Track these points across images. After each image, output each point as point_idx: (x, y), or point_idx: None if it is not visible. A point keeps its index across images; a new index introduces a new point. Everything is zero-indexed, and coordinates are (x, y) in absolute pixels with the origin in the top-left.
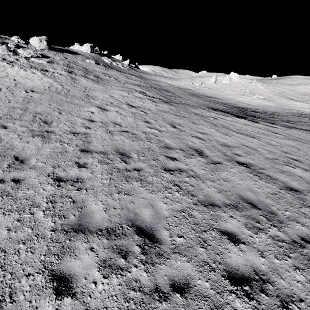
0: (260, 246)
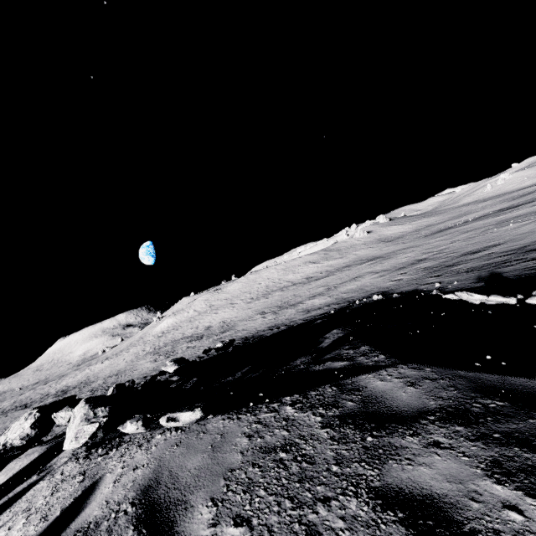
0: (535, 190)
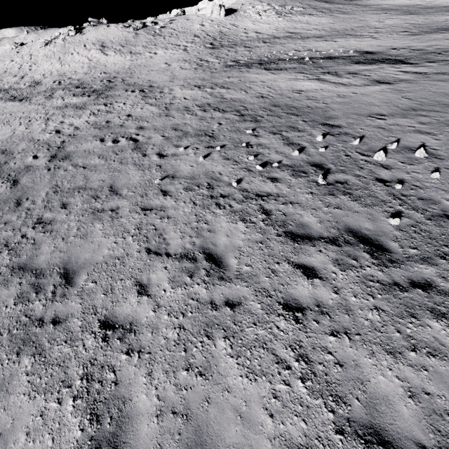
0: None
